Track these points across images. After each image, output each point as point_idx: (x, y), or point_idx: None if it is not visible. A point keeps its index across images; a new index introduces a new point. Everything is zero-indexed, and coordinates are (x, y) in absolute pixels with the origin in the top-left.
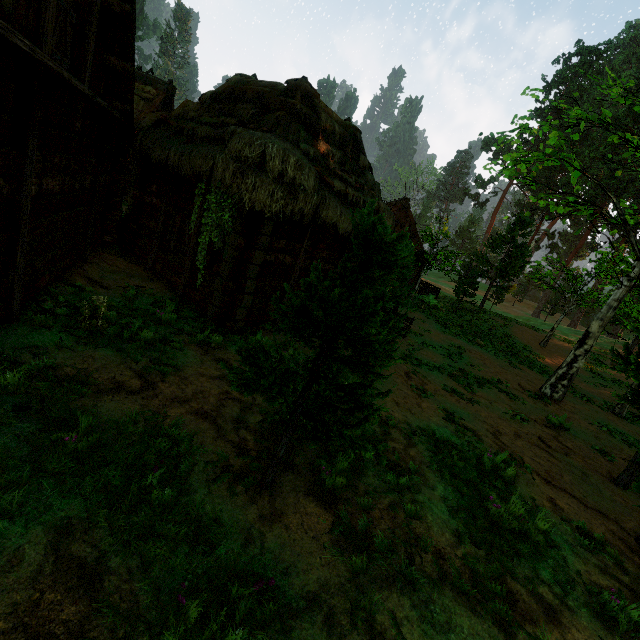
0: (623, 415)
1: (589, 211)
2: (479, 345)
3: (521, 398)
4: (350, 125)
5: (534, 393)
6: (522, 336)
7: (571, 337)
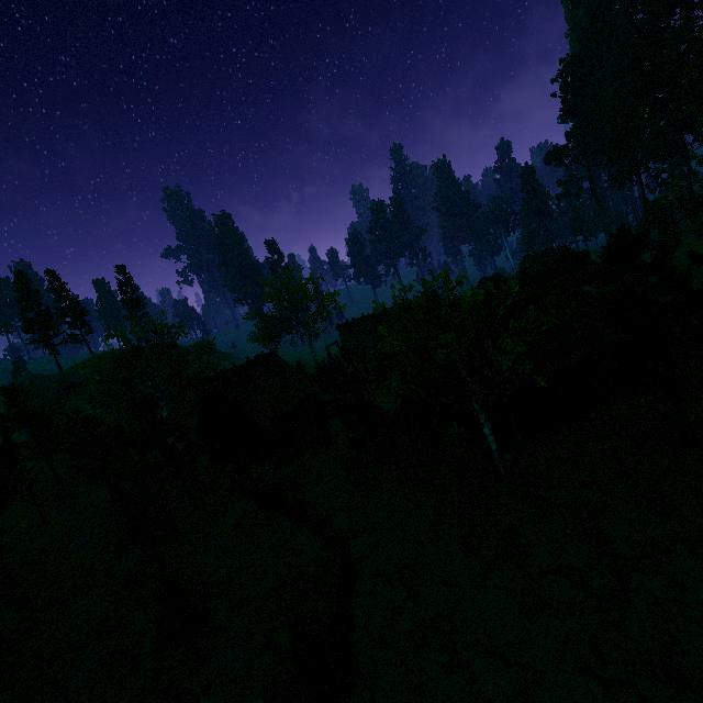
0: None
1: None
2: None
3: None
4: None
5: None
6: None
7: None
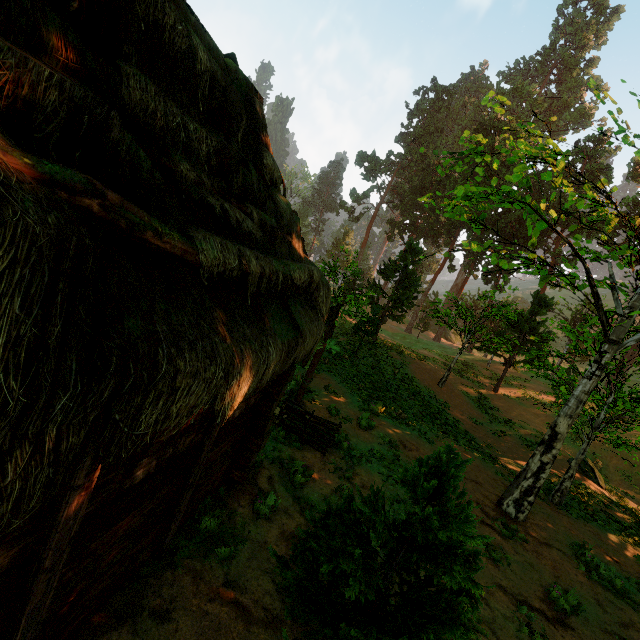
0: (562, 504)
1: (543, 271)
2: (405, 422)
3: (501, 549)
4: (237, 70)
5: (502, 522)
6: (421, 376)
7: (445, 358)
